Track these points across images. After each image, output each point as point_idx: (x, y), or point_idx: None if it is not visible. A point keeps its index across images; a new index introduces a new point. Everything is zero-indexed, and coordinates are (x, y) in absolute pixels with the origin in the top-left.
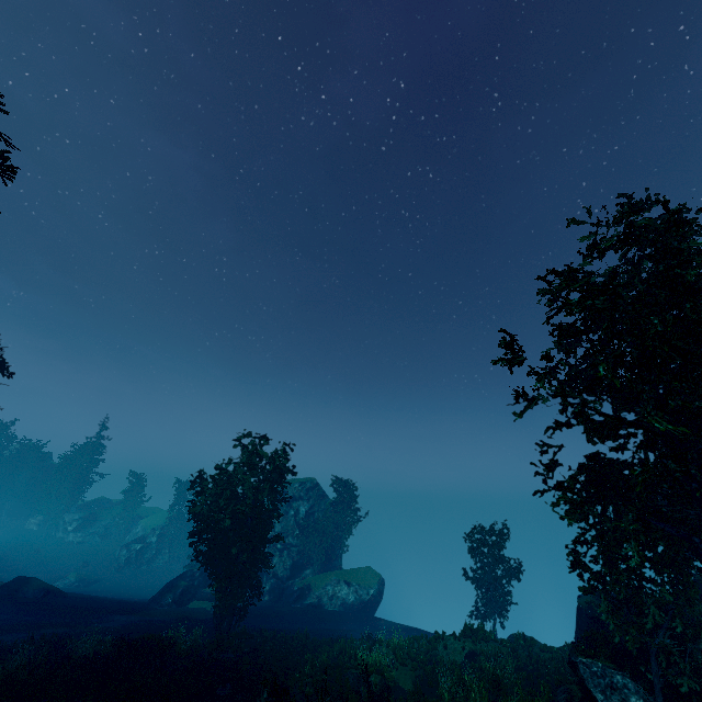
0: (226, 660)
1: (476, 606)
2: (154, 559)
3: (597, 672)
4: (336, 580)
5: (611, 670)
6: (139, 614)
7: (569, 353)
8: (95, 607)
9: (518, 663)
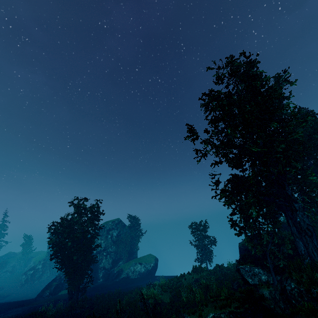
0: (75, 314)
1: (198, 258)
2: (41, 277)
3: (247, 270)
4: (134, 263)
5: (253, 267)
6: (30, 305)
7: (215, 127)
8: (3, 307)
9: (216, 277)
